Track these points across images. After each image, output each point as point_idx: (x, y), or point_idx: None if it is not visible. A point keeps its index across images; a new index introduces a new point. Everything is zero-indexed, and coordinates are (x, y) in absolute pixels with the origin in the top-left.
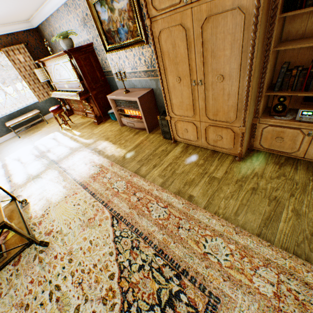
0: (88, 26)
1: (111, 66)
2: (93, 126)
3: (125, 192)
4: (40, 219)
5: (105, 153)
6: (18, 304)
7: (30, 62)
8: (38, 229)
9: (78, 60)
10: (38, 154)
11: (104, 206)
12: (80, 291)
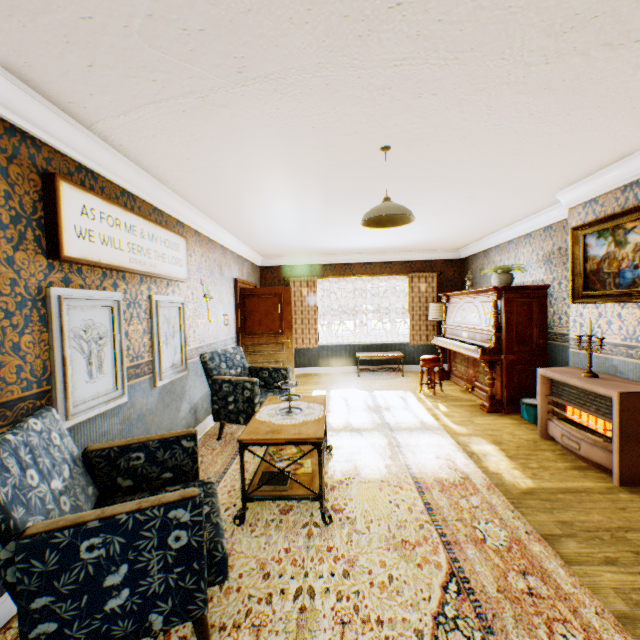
0: (552, 262)
1: (571, 325)
2: (475, 410)
3: (498, 553)
4: (334, 483)
5: (481, 461)
6: (260, 560)
7: (430, 293)
8: (326, 493)
9: (508, 302)
10: (371, 405)
11: (442, 542)
12: (337, 635)
